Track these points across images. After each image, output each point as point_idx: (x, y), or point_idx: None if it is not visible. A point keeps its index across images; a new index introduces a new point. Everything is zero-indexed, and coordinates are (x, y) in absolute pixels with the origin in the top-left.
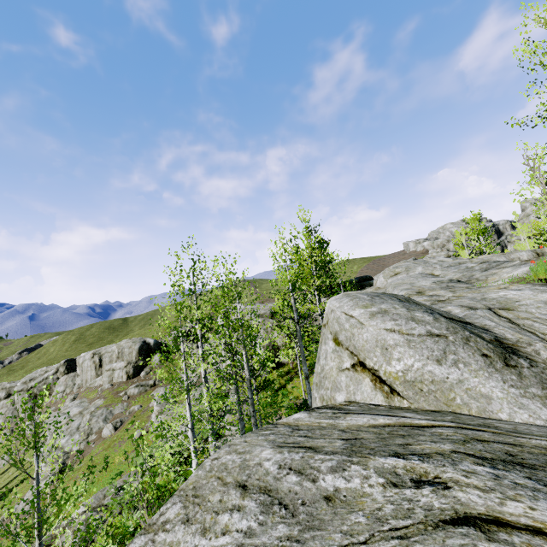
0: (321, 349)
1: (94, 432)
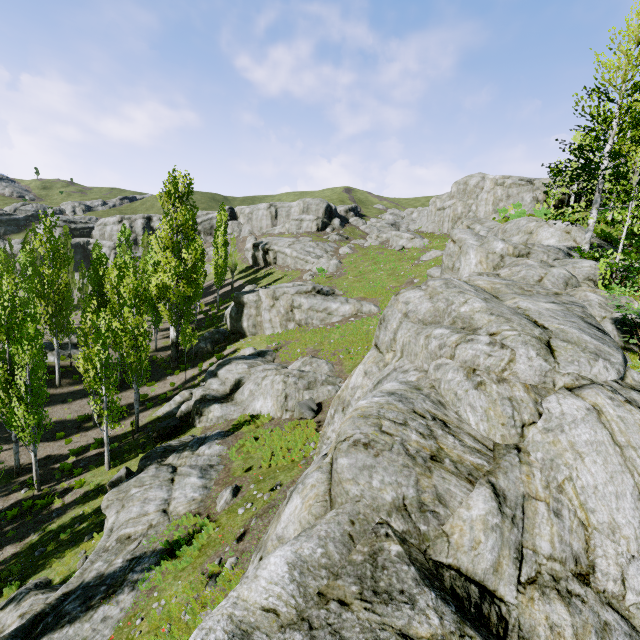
0: None
1: (329, 251)
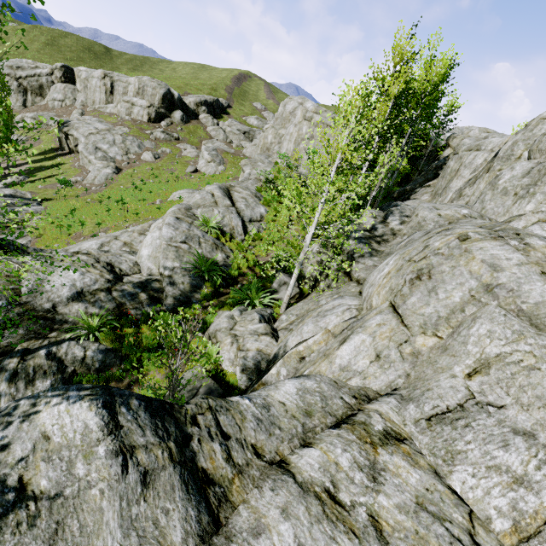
0: (537, 127)
1: (132, 153)
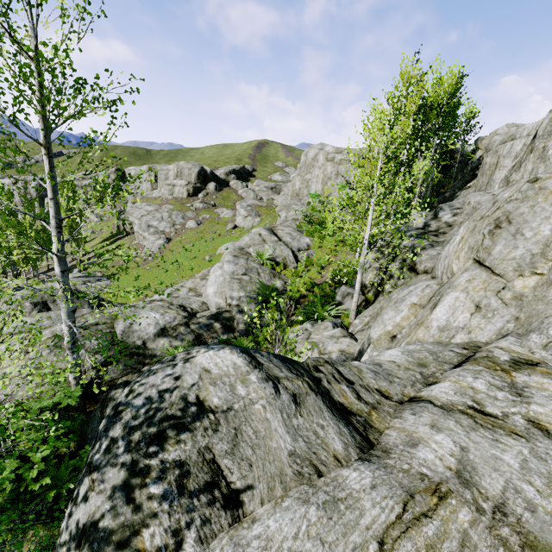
0: None
1: (177, 224)
